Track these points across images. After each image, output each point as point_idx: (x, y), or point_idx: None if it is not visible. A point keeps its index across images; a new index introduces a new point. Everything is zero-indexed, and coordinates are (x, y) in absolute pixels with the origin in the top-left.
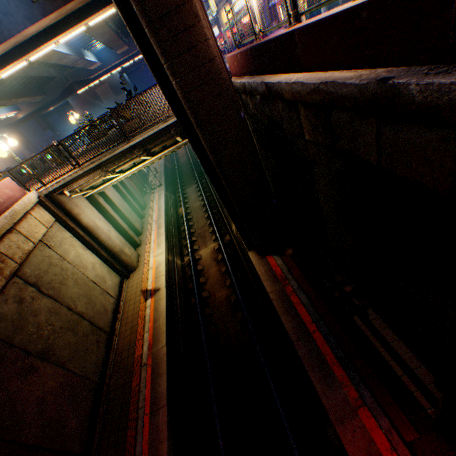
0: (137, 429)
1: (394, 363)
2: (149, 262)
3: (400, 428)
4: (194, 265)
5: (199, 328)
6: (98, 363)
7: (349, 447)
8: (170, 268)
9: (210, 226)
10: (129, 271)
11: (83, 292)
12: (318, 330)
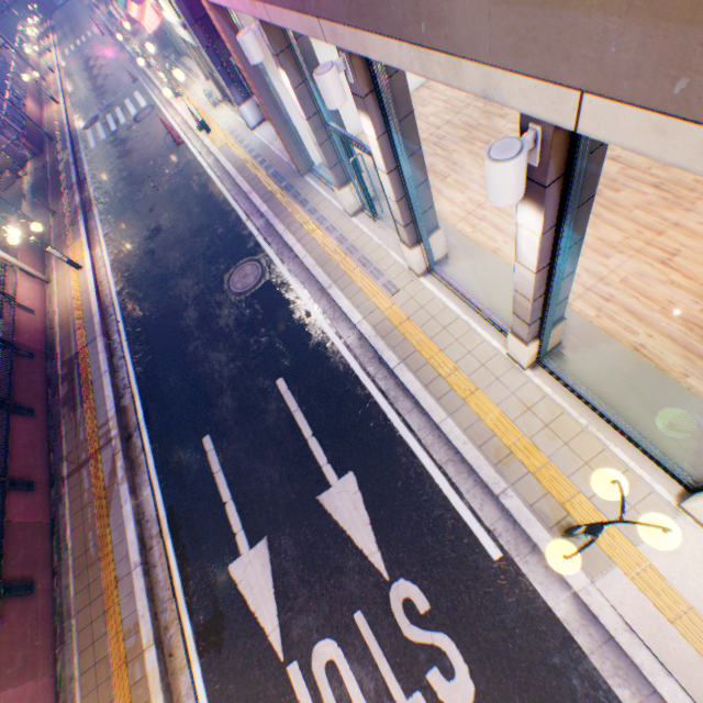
0: None
1: None
2: None
3: None
4: None
5: None
6: None
7: None
8: None
9: None
10: None
11: None
12: None
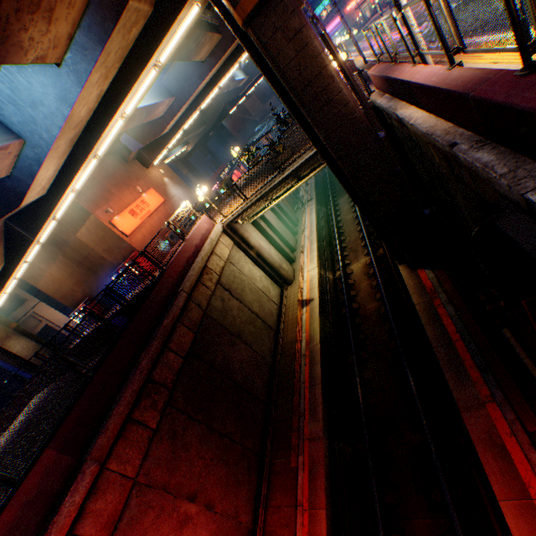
0: (299, 395)
1: (535, 372)
2: (303, 276)
3: (523, 421)
4: (344, 279)
5: (348, 335)
6: (270, 350)
7: (469, 427)
8: (322, 282)
9: (362, 240)
10: (286, 284)
11: (255, 298)
12: (460, 339)
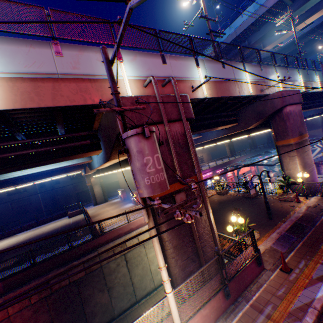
0: None
1: None
2: None
3: None
4: None
5: None
6: (122, 307)
7: None
8: None
9: None
10: None
11: (141, 273)
12: None
